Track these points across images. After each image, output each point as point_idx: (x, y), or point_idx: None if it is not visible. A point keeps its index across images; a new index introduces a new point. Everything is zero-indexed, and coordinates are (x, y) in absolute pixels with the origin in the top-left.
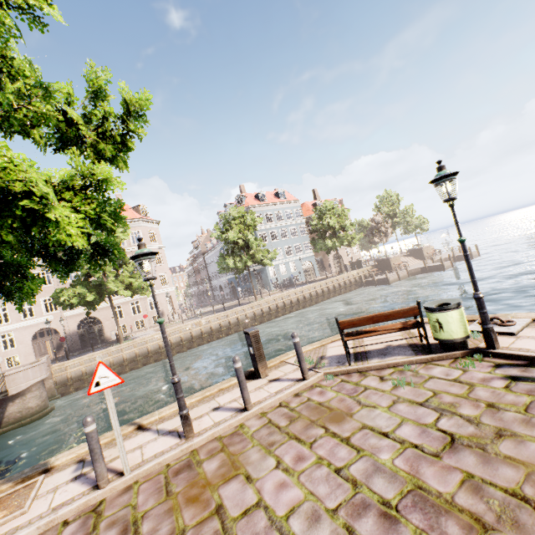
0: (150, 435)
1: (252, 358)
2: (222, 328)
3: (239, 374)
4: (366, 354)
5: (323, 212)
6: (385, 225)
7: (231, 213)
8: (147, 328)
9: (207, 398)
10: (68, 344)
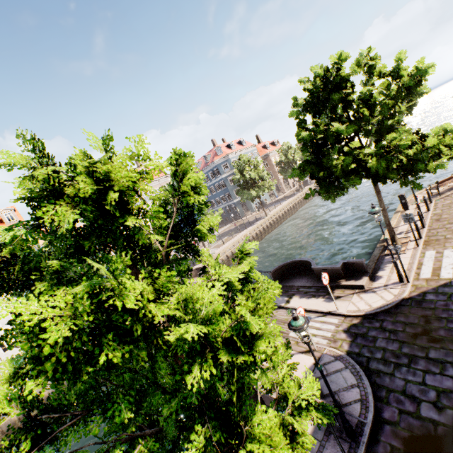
0: (404, 226)
1: (402, 204)
2: (258, 235)
3: (426, 200)
4: (440, 193)
5: (286, 151)
6: None
7: (245, 160)
8: None
9: (398, 219)
10: None
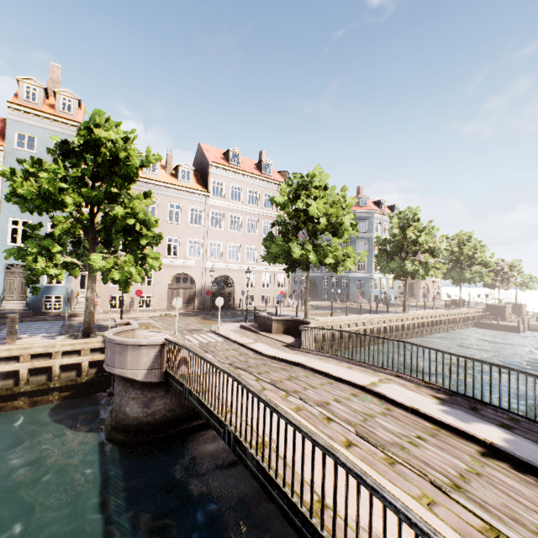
0: None
1: None
2: (387, 332)
3: None
4: None
5: (463, 241)
6: (508, 273)
7: (417, 214)
8: (270, 305)
9: None
10: (200, 300)
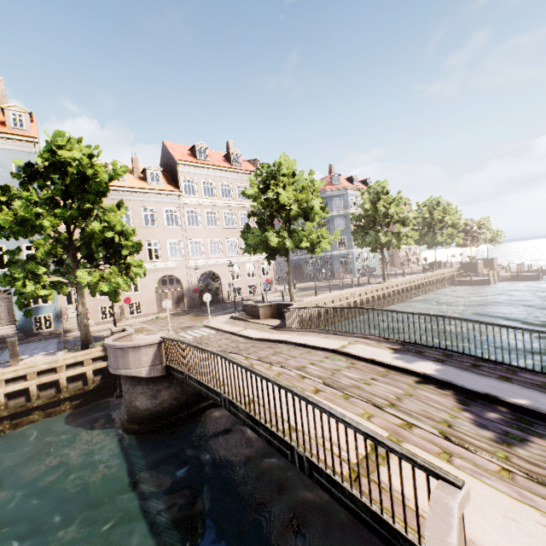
0: None
1: None
2: (370, 302)
3: None
4: None
5: (433, 207)
6: (477, 231)
7: (385, 187)
8: (258, 294)
9: None
10: (189, 298)
